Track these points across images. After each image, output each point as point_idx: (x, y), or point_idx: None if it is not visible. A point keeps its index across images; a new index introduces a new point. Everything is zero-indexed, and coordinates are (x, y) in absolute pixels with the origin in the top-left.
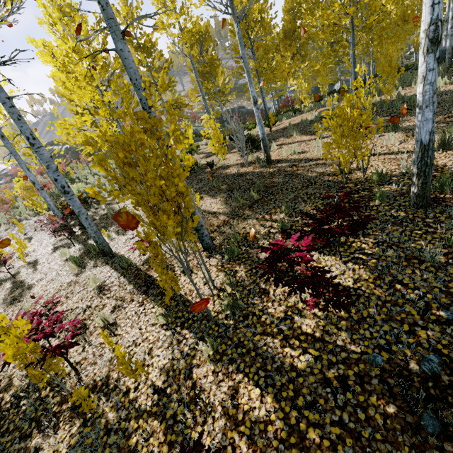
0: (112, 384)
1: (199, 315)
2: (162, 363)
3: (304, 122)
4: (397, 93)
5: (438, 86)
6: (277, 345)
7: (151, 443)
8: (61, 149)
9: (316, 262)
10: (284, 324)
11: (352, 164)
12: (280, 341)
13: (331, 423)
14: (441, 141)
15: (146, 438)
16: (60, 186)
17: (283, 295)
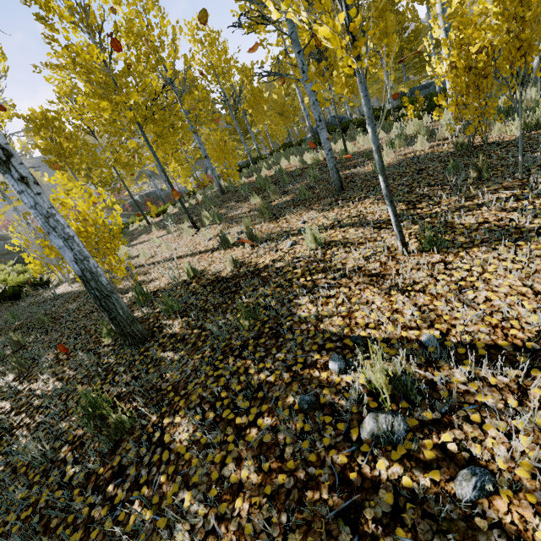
0: None
1: None
2: None
3: (179, 211)
4: (257, 174)
5: (294, 164)
6: None
7: None
8: None
9: None
10: None
11: (152, 273)
12: None
13: None
14: (221, 239)
15: None
16: None
17: None
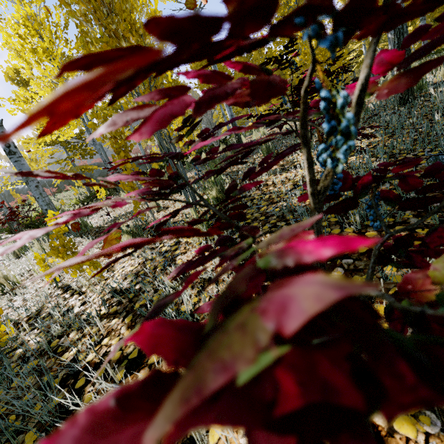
0: (46, 312)
1: (180, 224)
2: (128, 270)
3: None
4: None
5: None
6: (293, 202)
7: (105, 344)
8: (24, 187)
9: (314, 155)
10: (296, 190)
11: None
12: (296, 199)
13: (416, 216)
14: None
15: (96, 341)
16: (4, 145)
17: (285, 179)
